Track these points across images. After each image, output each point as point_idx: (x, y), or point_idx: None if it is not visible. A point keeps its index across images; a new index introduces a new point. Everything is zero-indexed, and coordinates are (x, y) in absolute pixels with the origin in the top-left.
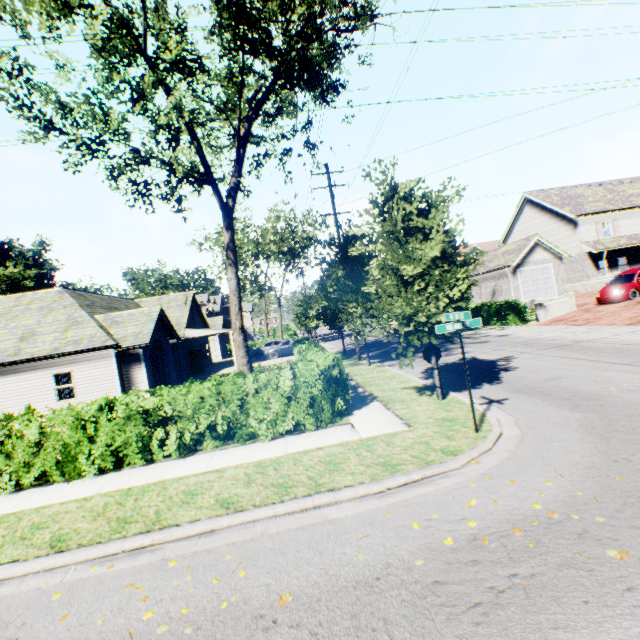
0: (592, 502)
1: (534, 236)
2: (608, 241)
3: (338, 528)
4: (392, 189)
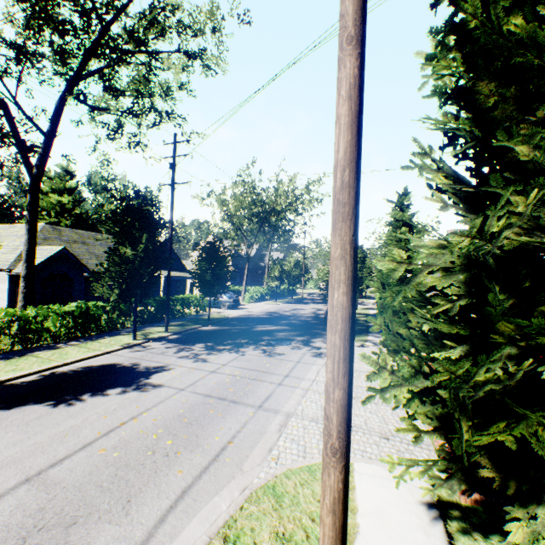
0: None
1: None
2: None
3: None
4: None
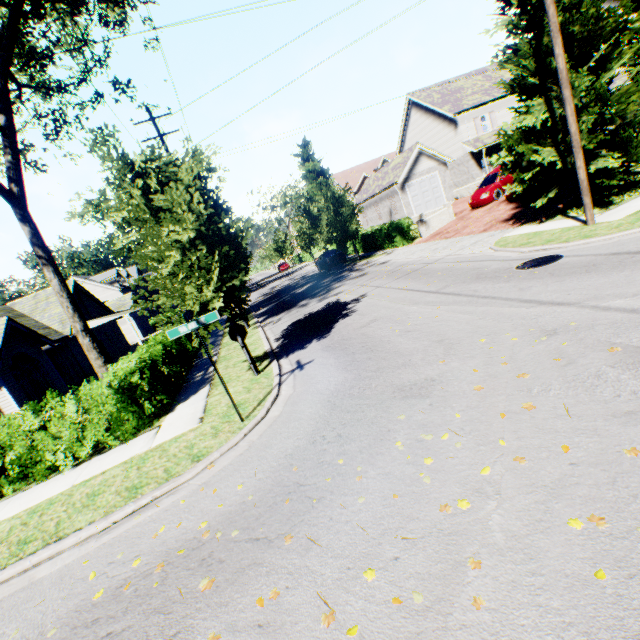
0: (250, 509)
1: (416, 145)
2: (487, 137)
3: (30, 594)
4: (126, 163)
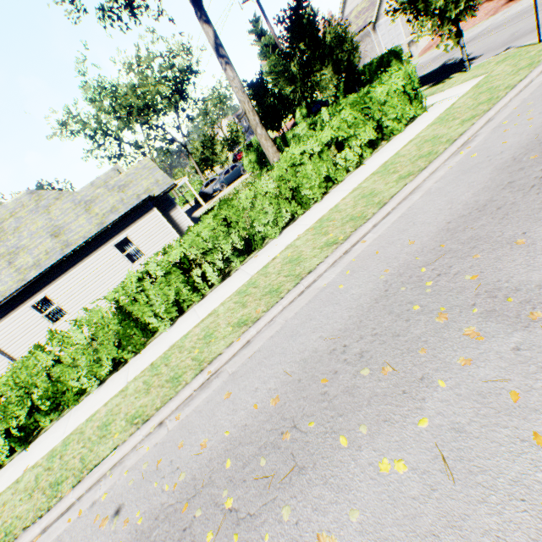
0: None
1: None
2: None
3: None
4: None
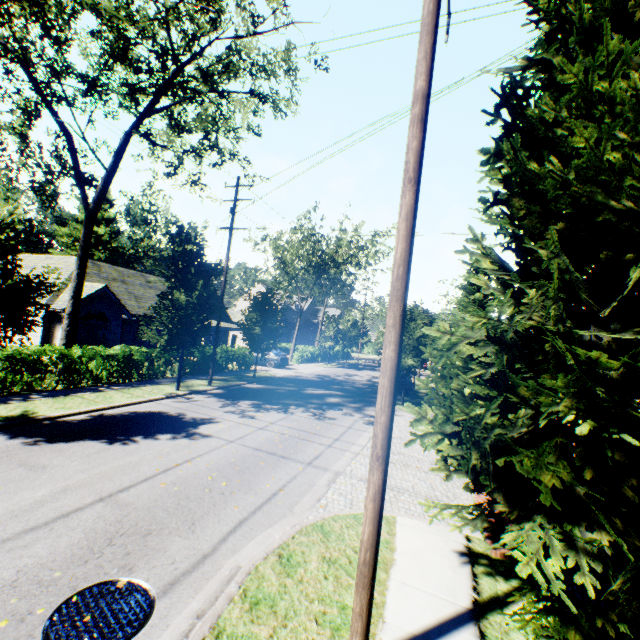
0: None
1: None
2: None
3: None
4: None
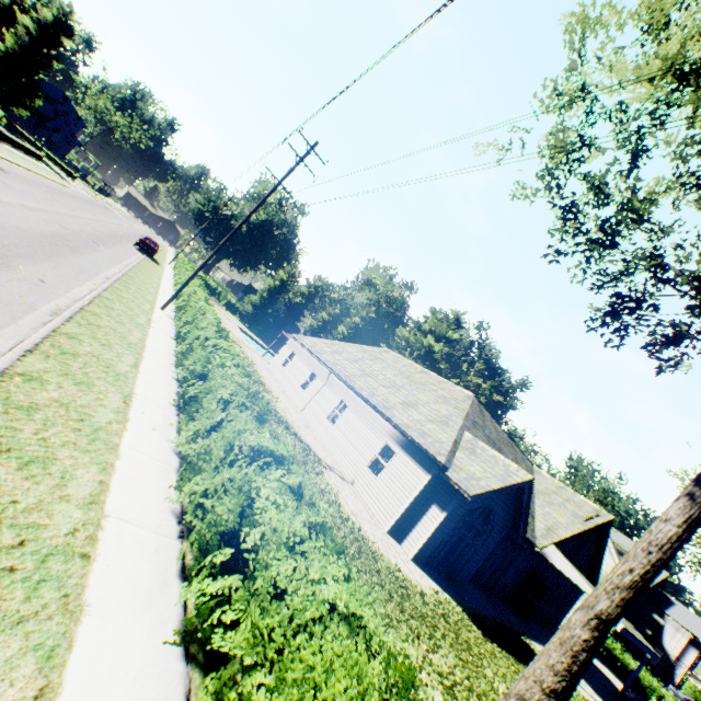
0: None
1: None
2: None
3: None
4: None
